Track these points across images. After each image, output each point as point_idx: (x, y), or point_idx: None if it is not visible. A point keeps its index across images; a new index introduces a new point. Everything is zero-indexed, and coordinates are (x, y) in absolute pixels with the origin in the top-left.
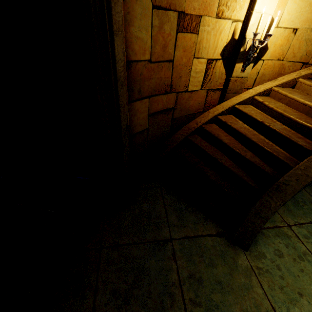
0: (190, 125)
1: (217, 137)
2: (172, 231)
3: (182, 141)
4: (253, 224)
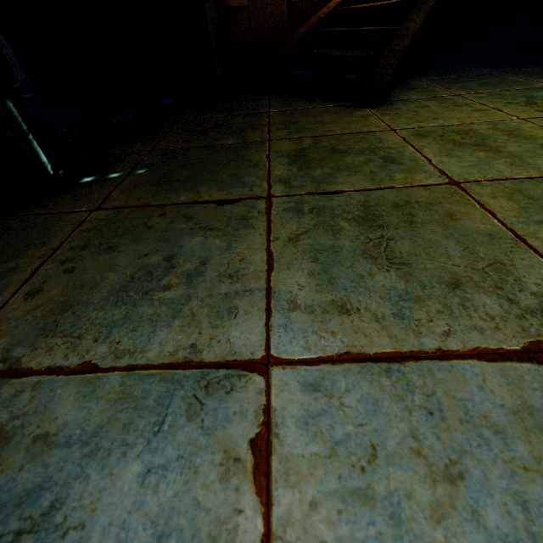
0: (319, 13)
1: (354, 8)
2: (273, 109)
3: (305, 37)
4: (384, 68)
